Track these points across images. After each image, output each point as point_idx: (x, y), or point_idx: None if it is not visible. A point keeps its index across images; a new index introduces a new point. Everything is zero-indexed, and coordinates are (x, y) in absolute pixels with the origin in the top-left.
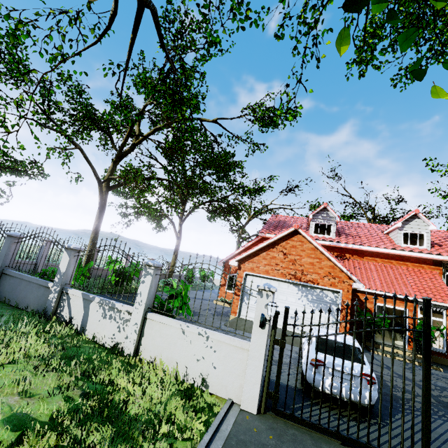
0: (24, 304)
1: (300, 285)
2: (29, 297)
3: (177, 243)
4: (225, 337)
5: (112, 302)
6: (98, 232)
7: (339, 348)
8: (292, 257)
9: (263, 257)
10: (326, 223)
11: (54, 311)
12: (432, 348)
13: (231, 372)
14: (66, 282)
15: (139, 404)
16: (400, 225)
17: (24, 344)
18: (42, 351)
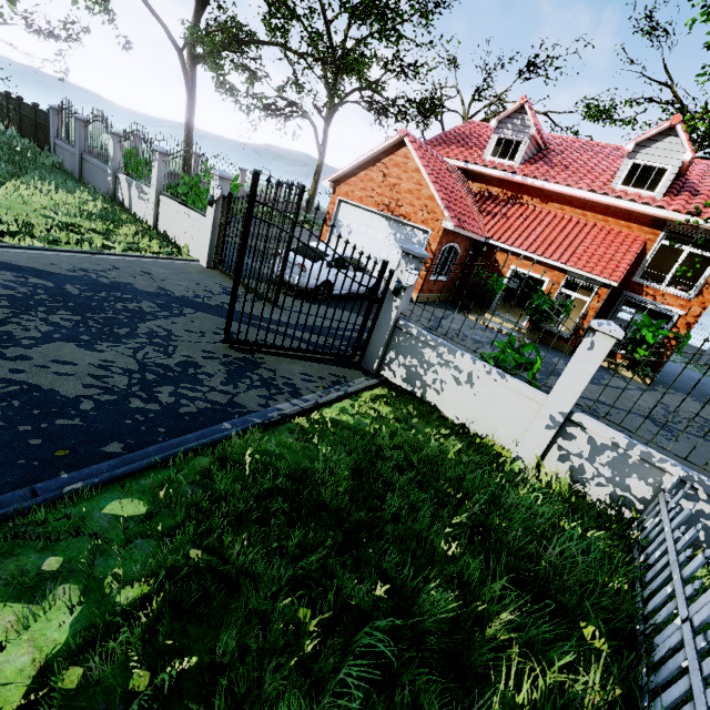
0: (99, 187)
1: (392, 220)
2: (100, 181)
3: (318, 162)
4: (197, 215)
5: (142, 186)
6: (191, 129)
7: (335, 263)
8: (391, 180)
9: (361, 178)
10: (515, 138)
11: (114, 193)
12: (556, 330)
13: (200, 242)
14: (117, 168)
15: (124, 237)
16: (631, 147)
17: (70, 196)
18: (79, 202)
